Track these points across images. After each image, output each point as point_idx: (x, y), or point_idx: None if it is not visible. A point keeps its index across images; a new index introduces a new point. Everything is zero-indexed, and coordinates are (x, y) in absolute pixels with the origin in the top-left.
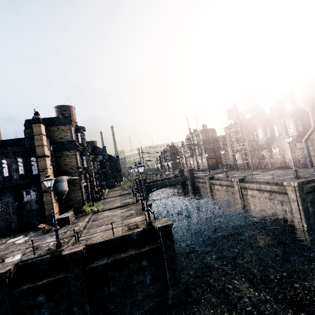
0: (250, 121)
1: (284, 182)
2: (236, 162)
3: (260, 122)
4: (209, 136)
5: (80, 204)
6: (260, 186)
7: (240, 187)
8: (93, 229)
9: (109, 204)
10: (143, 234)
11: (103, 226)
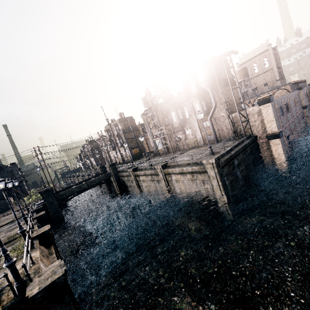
0: (163, 105)
1: (203, 160)
2: (157, 148)
3: (172, 105)
4: (129, 124)
5: None
6: (182, 169)
7: (164, 173)
8: None
9: None
10: None
11: None
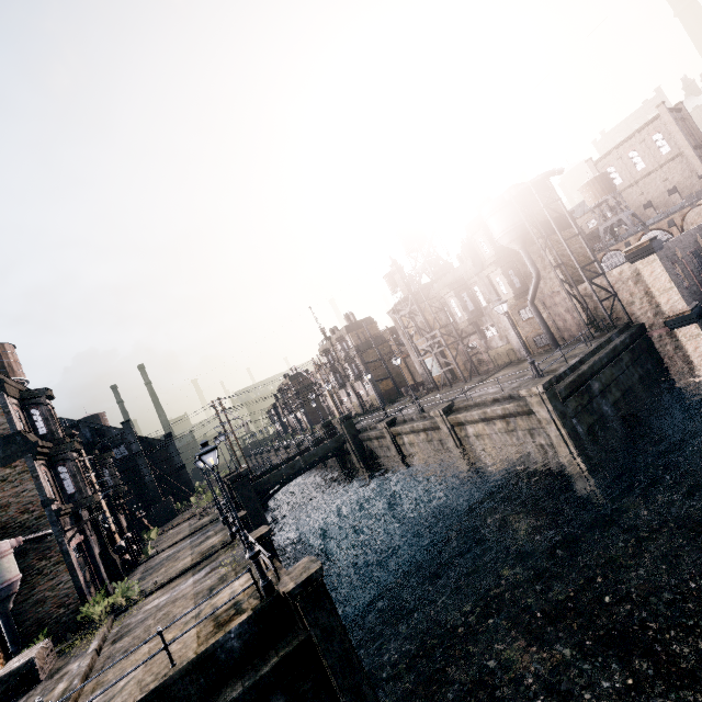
0: (431, 289)
1: (521, 391)
2: (430, 374)
3: (448, 286)
4: (366, 334)
5: (74, 603)
6: (484, 412)
7: (451, 424)
8: (115, 667)
9: (162, 572)
10: (257, 624)
11: (143, 647)
